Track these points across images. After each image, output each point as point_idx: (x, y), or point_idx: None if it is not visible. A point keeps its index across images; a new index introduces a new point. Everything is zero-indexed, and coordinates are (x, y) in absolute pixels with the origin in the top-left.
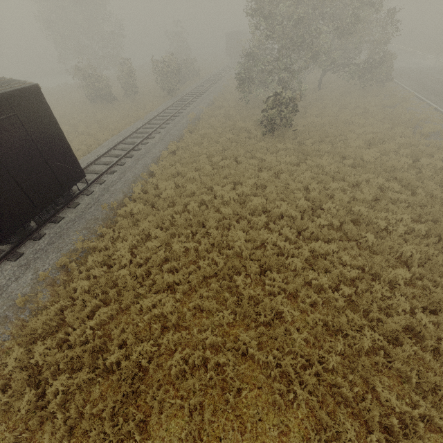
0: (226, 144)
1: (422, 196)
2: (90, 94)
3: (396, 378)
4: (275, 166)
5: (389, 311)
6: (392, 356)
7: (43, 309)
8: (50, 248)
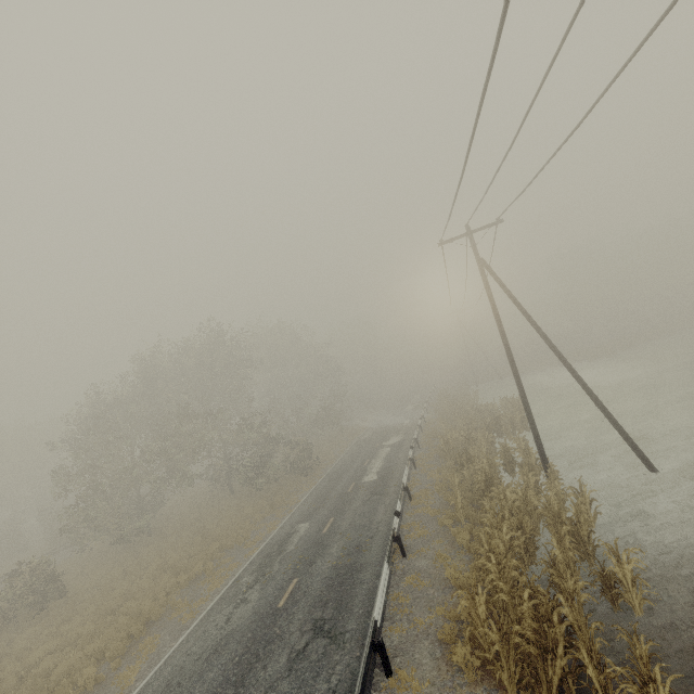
0: None
1: None
2: None
3: None
4: None
5: None
6: None
7: None
8: None
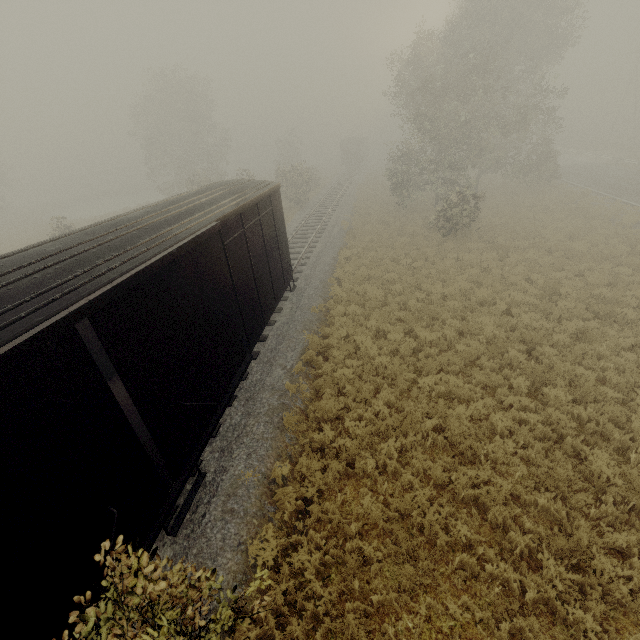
0: (405, 247)
1: None
2: None
3: None
4: (477, 263)
5: None
6: None
7: (309, 400)
8: (281, 347)
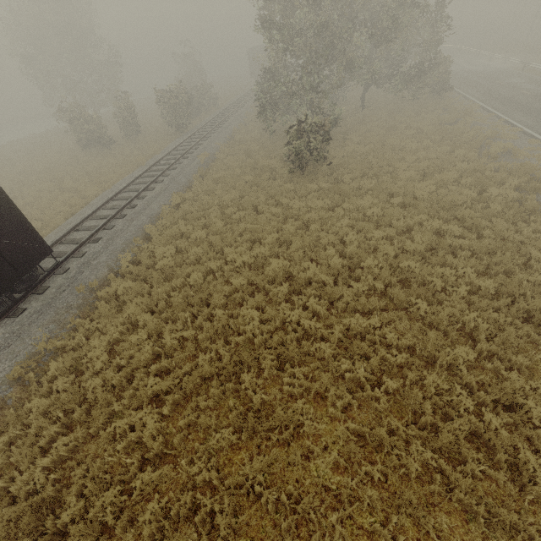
0: (244, 189)
1: (490, 240)
2: (80, 139)
3: (459, 514)
4: (303, 214)
5: (448, 410)
6: (452, 481)
7: None
8: (4, 353)
